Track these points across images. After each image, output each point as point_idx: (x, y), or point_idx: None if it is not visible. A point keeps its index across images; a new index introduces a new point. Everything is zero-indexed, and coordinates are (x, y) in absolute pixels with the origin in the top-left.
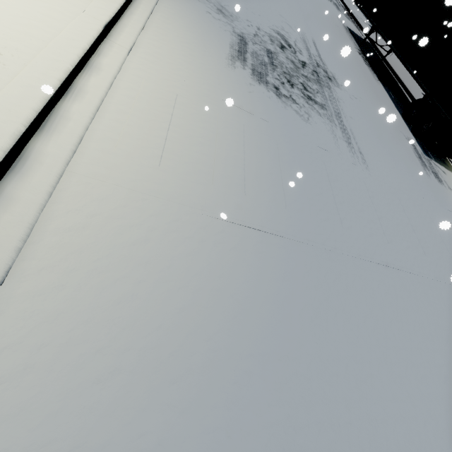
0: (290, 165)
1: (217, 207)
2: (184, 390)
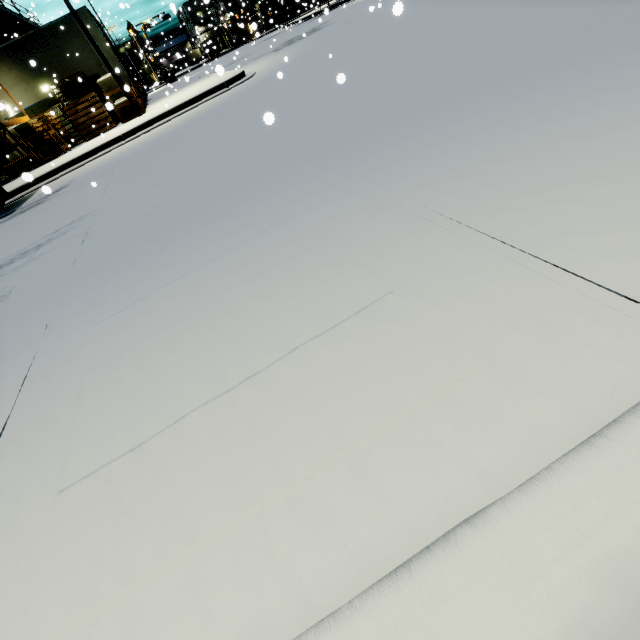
0: (164, 237)
1: (367, 206)
2: (633, 71)
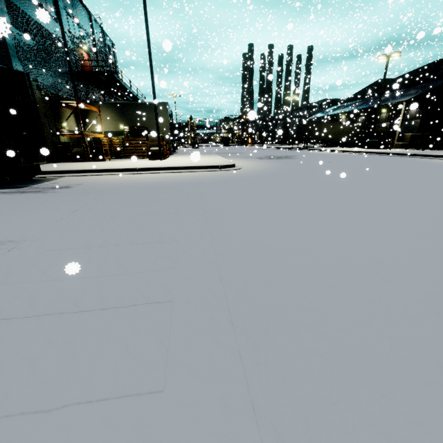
0: None
1: None
2: None
